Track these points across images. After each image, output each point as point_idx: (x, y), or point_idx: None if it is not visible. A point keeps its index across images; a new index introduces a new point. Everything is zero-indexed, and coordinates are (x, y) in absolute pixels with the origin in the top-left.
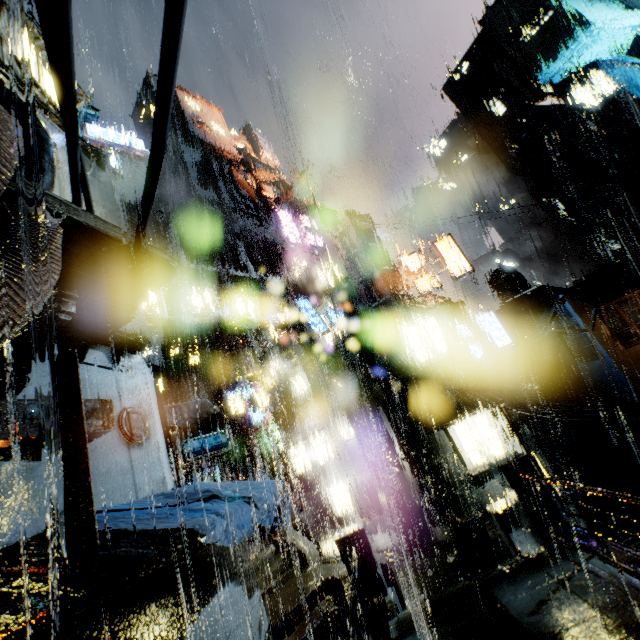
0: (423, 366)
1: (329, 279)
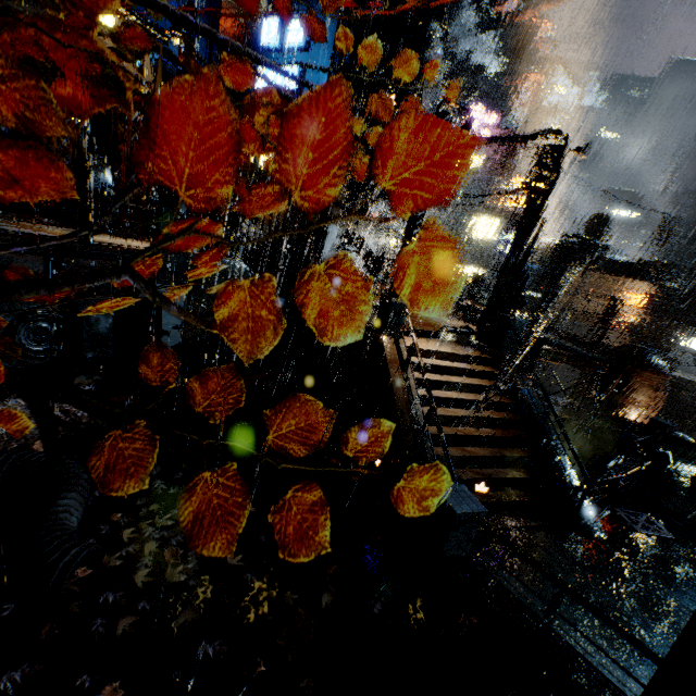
0: (476, 238)
1: (476, 161)
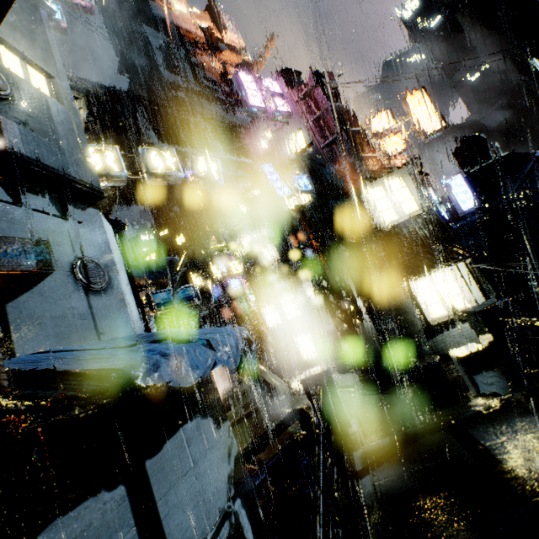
0: (388, 227)
1: (294, 147)
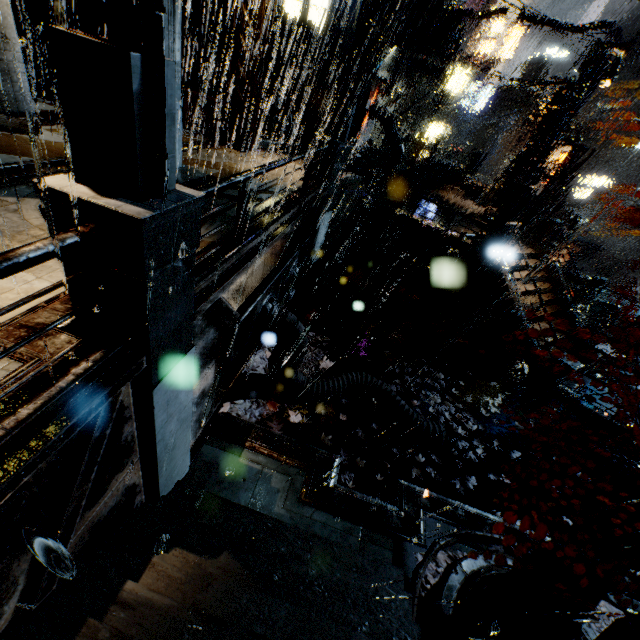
0: (447, 90)
1: None
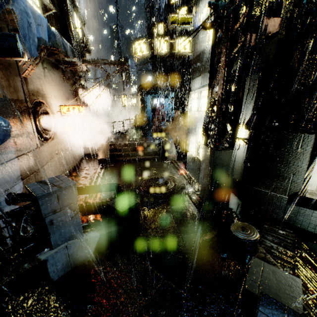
0: None
1: None
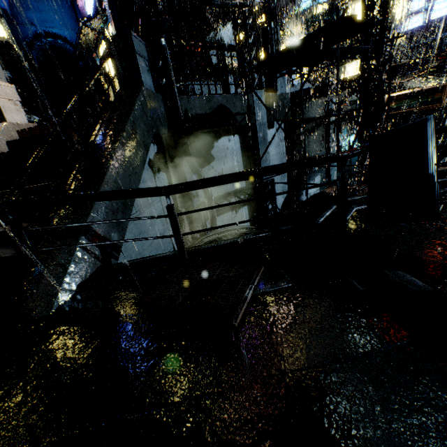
0: None
1: None
